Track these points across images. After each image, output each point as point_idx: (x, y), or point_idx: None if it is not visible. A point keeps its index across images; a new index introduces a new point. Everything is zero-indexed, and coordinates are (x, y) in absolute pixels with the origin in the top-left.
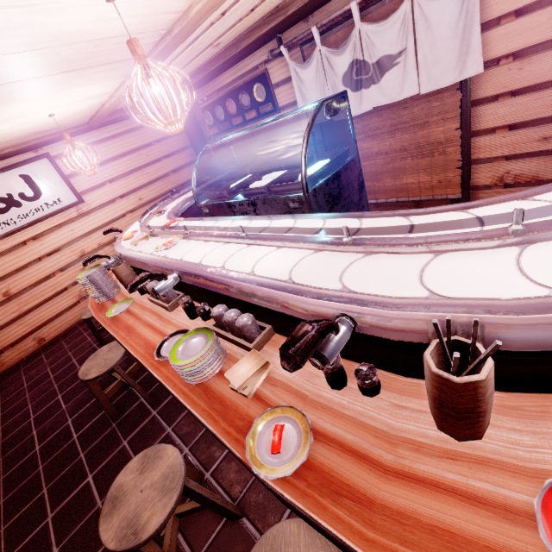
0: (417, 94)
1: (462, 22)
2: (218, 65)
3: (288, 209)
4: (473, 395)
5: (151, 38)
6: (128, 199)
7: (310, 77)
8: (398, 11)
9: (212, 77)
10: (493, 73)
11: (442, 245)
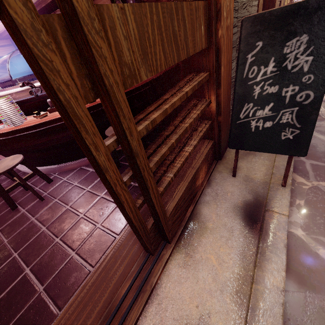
0: None
1: None
2: None
3: (12, 85)
4: None
5: None
6: None
7: None
8: None
9: None
10: None
11: (10, 88)
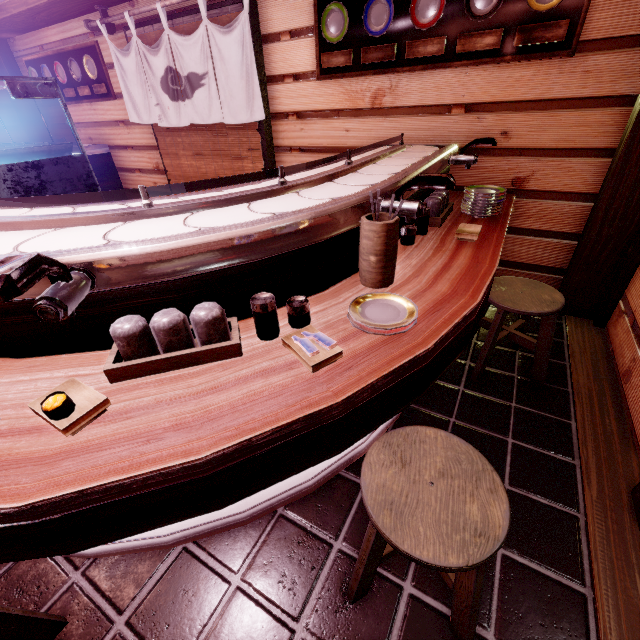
0: (230, 124)
1: (245, 66)
2: (21, 10)
3: None
4: None
5: None
6: None
7: (132, 68)
8: (197, 31)
9: (30, 25)
10: (286, 126)
11: None
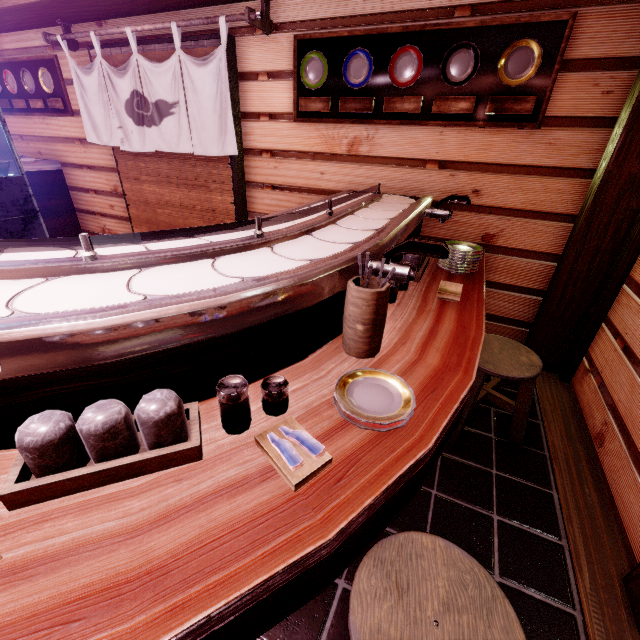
0: (199, 155)
1: (219, 100)
2: None
3: None
4: None
5: None
6: None
7: (93, 87)
8: (169, 60)
9: None
10: (259, 162)
11: None
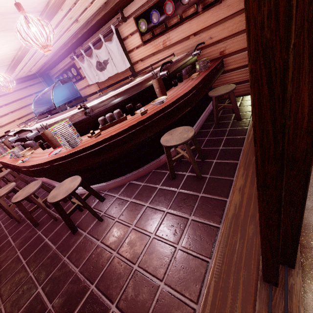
0: (120, 72)
1: (119, 51)
2: (52, 62)
3: (55, 113)
4: (45, 136)
5: (8, 60)
6: (22, 120)
7: (86, 66)
8: (102, 46)
9: (54, 65)
10: (138, 65)
11: (59, 114)
